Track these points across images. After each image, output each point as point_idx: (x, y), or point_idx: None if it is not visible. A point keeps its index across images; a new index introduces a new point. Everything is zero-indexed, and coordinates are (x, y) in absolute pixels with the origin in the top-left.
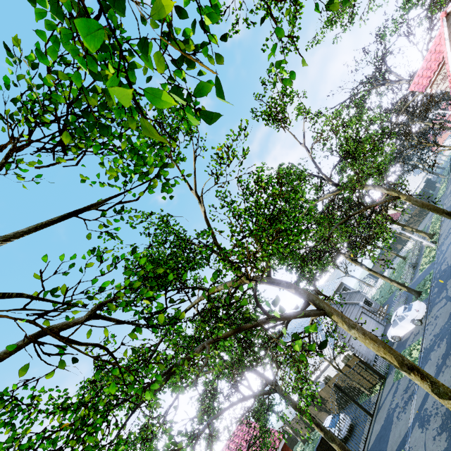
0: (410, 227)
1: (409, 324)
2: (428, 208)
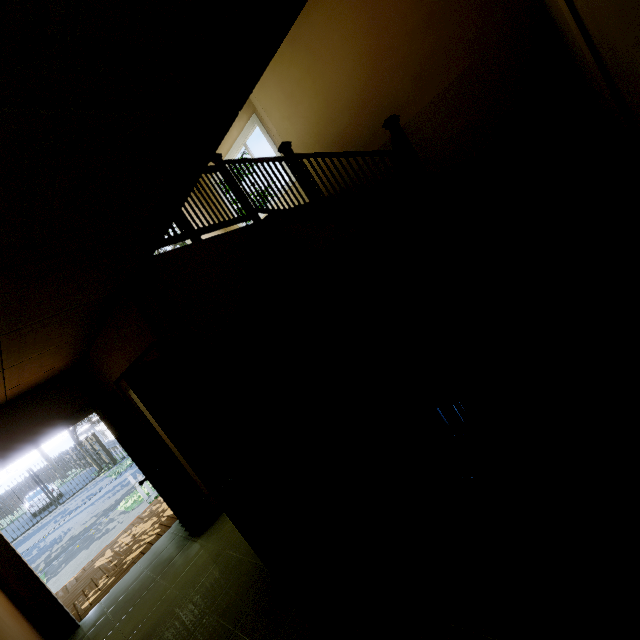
0: None
1: None
2: None
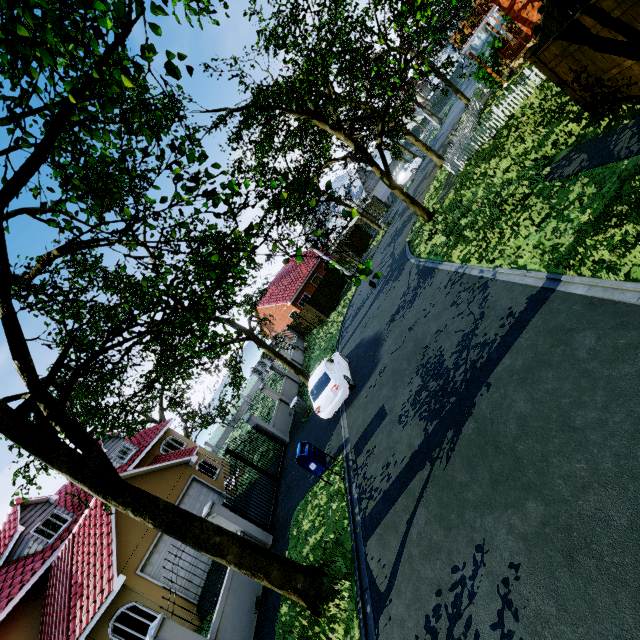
0: (428, 111)
1: (410, 173)
2: (438, 75)
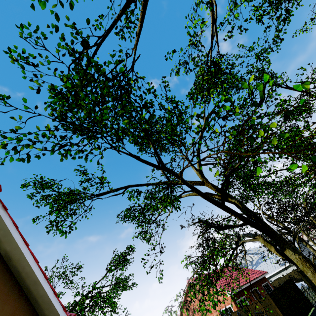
0: None
1: None
2: None
